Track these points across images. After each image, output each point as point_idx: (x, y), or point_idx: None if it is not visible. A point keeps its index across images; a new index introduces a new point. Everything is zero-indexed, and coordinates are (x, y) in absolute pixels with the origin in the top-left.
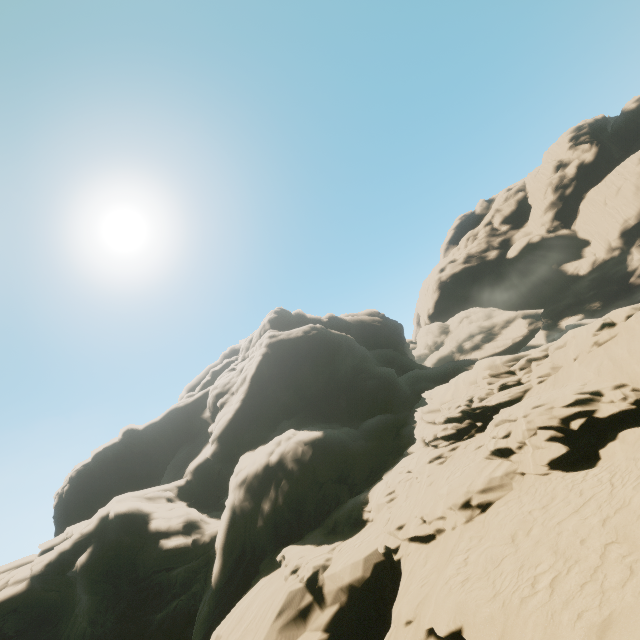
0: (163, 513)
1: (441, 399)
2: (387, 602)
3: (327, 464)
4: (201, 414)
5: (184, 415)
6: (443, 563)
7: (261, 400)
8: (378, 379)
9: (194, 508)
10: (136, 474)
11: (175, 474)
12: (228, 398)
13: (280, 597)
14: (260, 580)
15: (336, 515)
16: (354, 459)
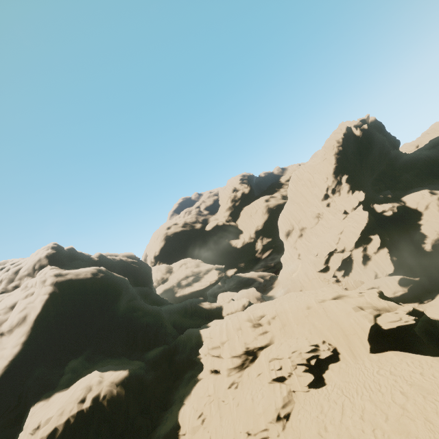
0: None
1: (221, 339)
2: None
3: (133, 399)
4: None
5: None
6: None
7: (44, 341)
8: (152, 316)
9: None
10: None
11: None
12: None
13: None
14: None
15: None
16: (151, 389)
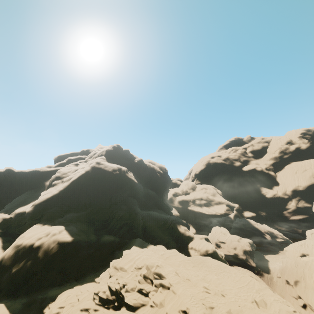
0: None
1: (122, 266)
2: None
3: (63, 258)
4: (46, 181)
5: (39, 176)
6: None
7: (70, 194)
8: (129, 213)
9: (3, 234)
10: (2, 191)
11: (11, 207)
12: (59, 183)
13: None
14: None
15: (38, 296)
16: (79, 260)
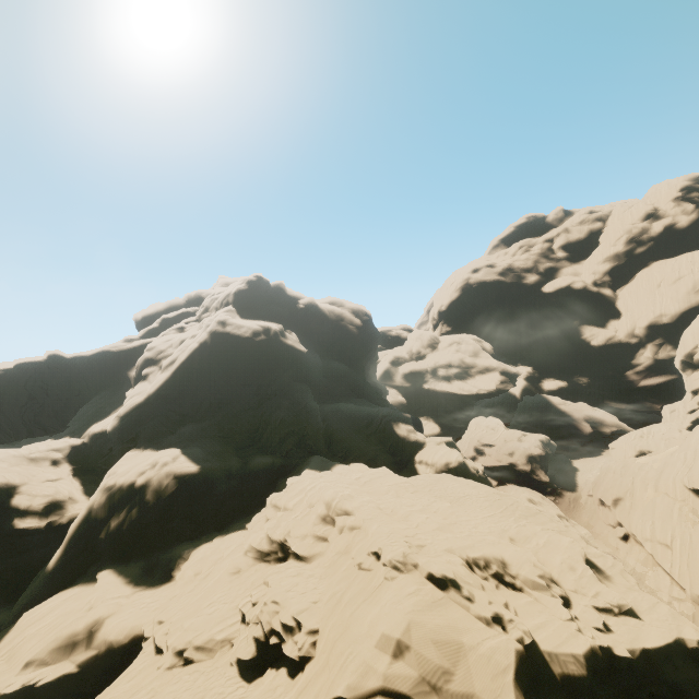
0: (32, 488)
1: (287, 502)
2: (130, 663)
3: (188, 499)
4: (129, 370)
5: (114, 361)
6: (126, 697)
7: (180, 391)
8: (297, 414)
9: (79, 472)
10: (54, 398)
11: (80, 426)
12: (154, 371)
13: (67, 623)
14: (78, 586)
15: (161, 556)
16: (216, 500)
